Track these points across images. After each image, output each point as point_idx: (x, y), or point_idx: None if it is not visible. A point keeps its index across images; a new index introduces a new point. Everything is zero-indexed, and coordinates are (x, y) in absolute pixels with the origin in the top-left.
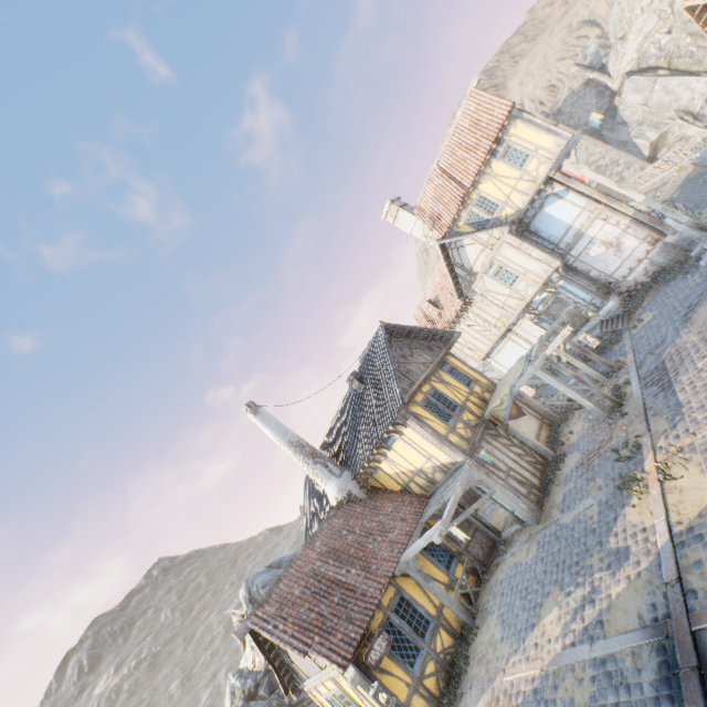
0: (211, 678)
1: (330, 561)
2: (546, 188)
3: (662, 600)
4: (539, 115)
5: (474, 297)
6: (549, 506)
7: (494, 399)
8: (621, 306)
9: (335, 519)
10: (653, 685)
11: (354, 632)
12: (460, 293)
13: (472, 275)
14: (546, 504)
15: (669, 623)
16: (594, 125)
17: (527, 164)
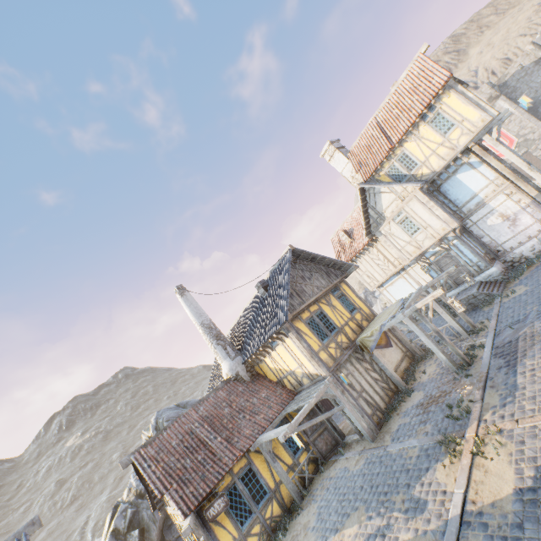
0: None
1: (205, 425)
2: (462, 157)
3: None
4: (486, 84)
5: (379, 237)
6: (385, 430)
7: (367, 329)
8: (502, 273)
9: (221, 391)
10: None
11: (202, 489)
12: (368, 231)
13: (382, 218)
14: (384, 427)
15: None
16: (524, 106)
17: (451, 132)
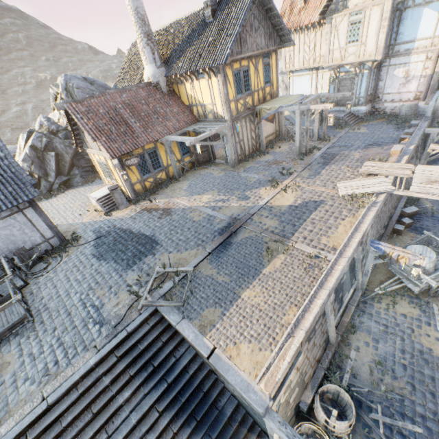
0: (21, 103)
1: (128, 111)
2: None
3: (242, 216)
4: None
5: (327, 25)
6: (242, 166)
7: (268, 104)
8: (364, 114)
9: (141, 90)
10: (218, 228)
11: (124, 149)
12: (324, 11)
13: (343, 5)
14: (242, 164)
15: (238, 221)
16: None
17: None
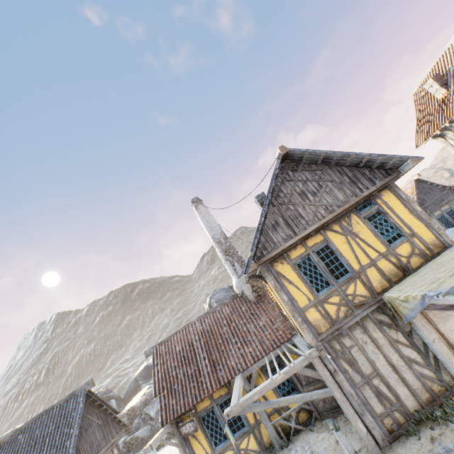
0: None
1: (202, 341)
2: None
3: None
4: None
5: None
6: (397, 453)
7: (404, 285)
8: None
9: (226, 307)
10: None
11: (179, 406)
12: None
13: None
14: (400, 443)
15: None
16: None
17: None
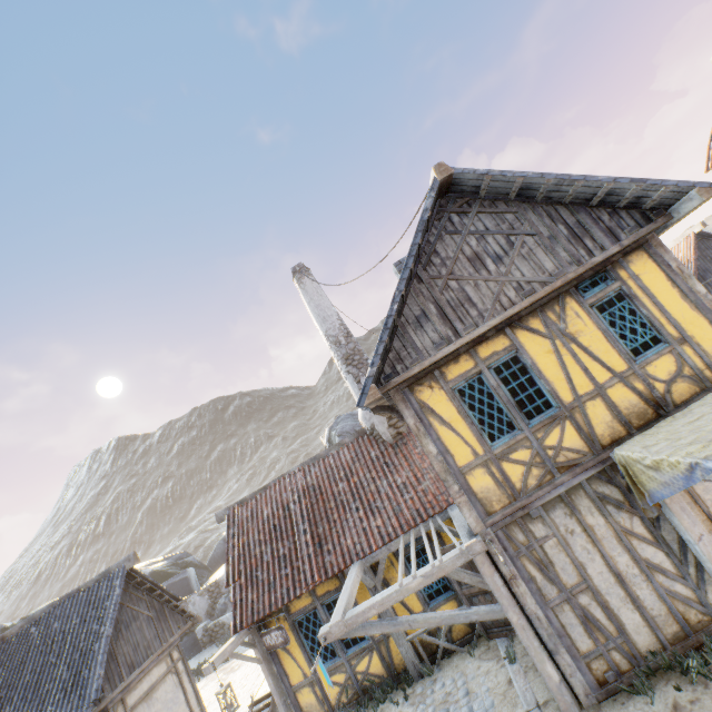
0: None
1: (303, 504)
2: None
3: None
4: None
5: None
6: None
7: (656, 436)
8: None
9: (345, 450)
10: None
11: (262, 605)
12: None
13: None
14: (616, 705)
15: None
16: None
17: None
